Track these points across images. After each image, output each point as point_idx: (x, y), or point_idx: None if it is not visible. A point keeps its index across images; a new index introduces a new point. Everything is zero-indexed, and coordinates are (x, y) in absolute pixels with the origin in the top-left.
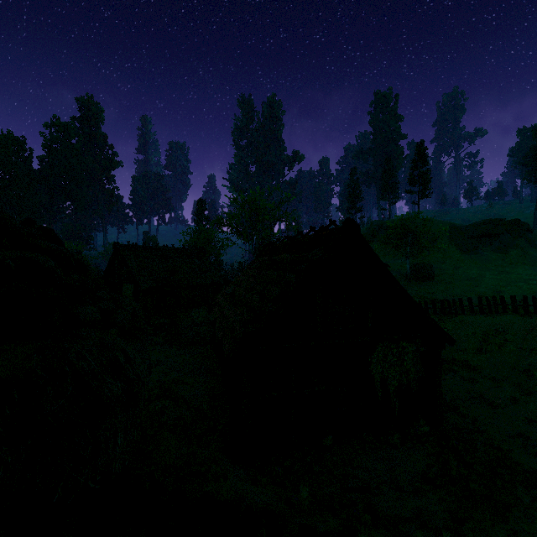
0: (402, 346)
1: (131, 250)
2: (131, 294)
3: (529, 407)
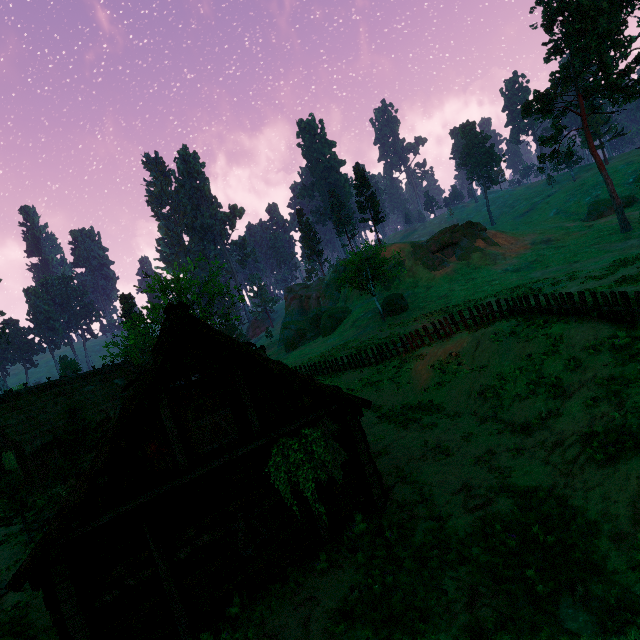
0: (307, 435)
1: (2, 402)
2: (16, 465)
3: (480, 440)
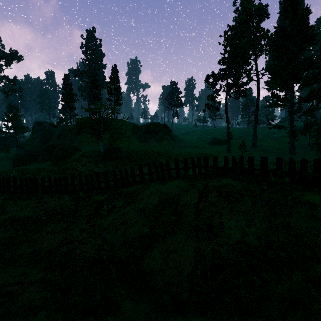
0: None
1: None
2: None
3: None
